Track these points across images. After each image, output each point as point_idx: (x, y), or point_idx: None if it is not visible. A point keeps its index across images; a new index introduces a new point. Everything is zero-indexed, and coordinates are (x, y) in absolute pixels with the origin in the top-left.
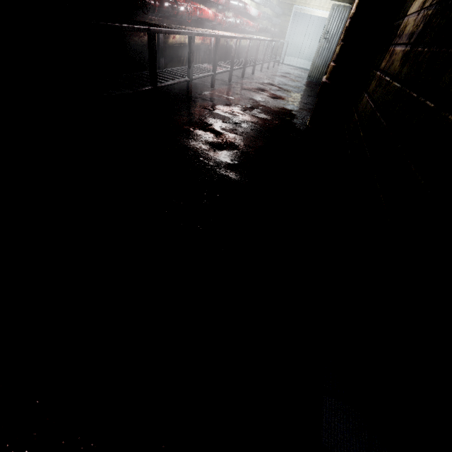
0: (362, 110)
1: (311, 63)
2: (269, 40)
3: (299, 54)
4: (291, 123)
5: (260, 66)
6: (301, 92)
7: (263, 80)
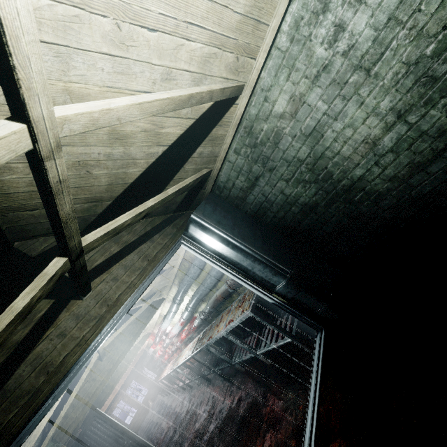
0: None
1: None
2: (183, 362)
3: None
4: None
5: None
6: None
7: (186, 405)
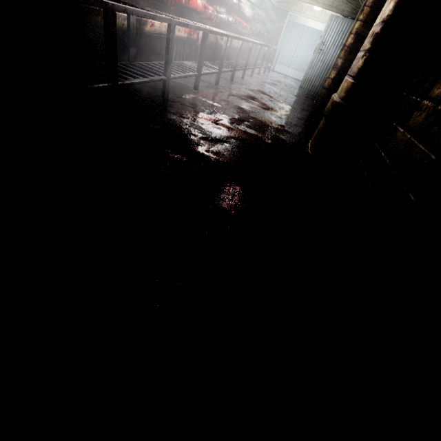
0: (400, 152)
1: (300, 74)
2: (262, 44)
3: (288, 62)
4: (286, 144)
5: (251, 70)
6: (294, 104)
7: (254, 87)
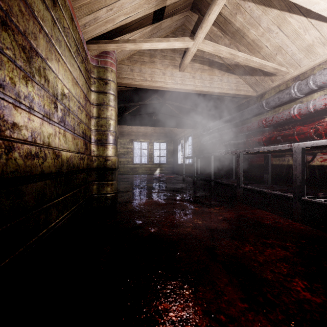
0: None
1: None
2: None
3: None
4: (132, 206)
5: None
6: None
7: None
